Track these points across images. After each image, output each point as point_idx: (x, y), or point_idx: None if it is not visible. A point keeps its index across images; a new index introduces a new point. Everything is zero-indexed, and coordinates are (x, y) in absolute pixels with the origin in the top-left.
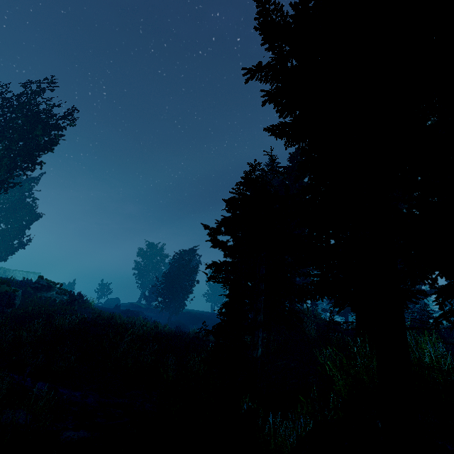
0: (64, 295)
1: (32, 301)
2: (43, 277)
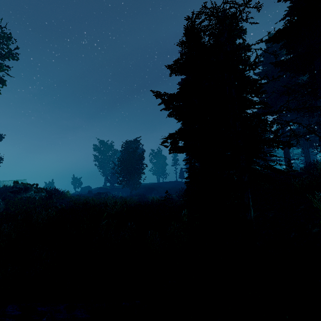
0: (41, 192)
1: (13, 203)
2: (18, 182)
